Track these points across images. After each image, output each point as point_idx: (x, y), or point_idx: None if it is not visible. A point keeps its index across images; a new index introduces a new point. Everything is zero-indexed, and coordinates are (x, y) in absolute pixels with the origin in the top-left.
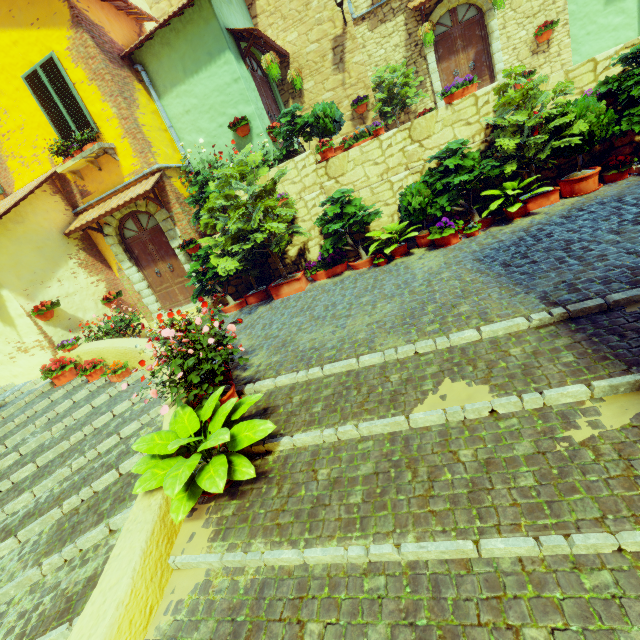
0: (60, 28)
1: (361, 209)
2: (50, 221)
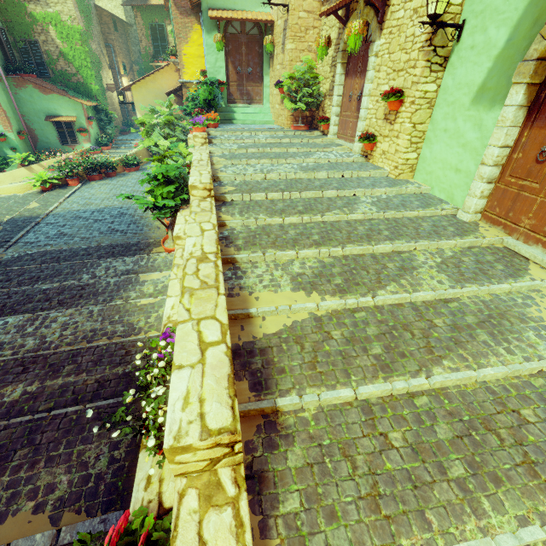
0: None
1: None
2: (167, 85)
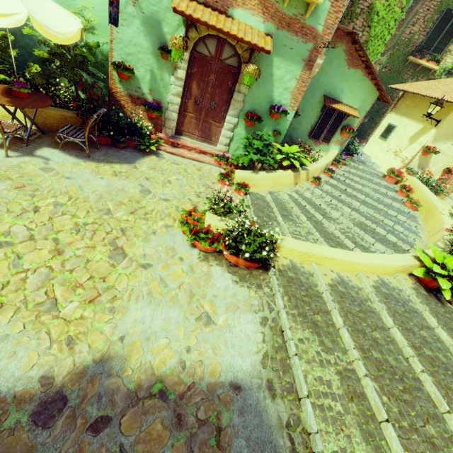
0: None
1: None
2: None
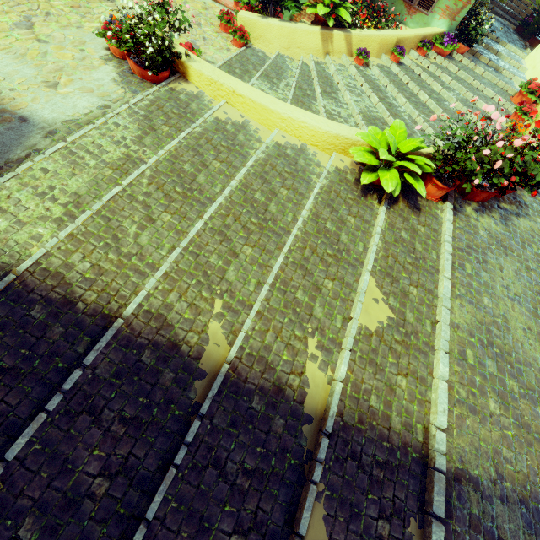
0: None
1: None
2: None
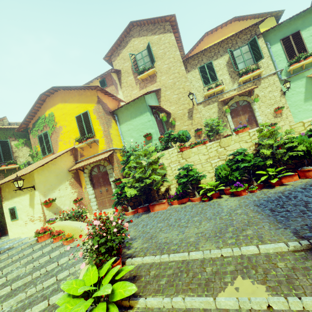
0: (93, 103)
1: (196, 173)
2: (65, 165)
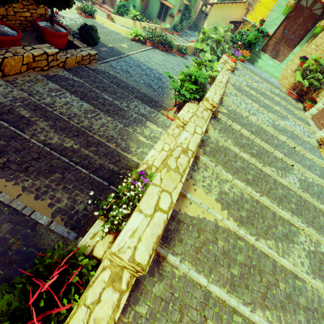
0: None
1: None
2: (234, 15)
